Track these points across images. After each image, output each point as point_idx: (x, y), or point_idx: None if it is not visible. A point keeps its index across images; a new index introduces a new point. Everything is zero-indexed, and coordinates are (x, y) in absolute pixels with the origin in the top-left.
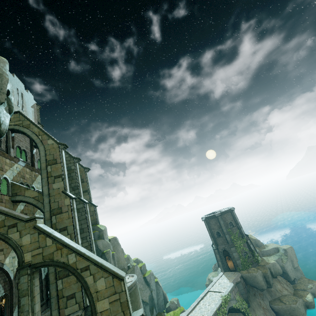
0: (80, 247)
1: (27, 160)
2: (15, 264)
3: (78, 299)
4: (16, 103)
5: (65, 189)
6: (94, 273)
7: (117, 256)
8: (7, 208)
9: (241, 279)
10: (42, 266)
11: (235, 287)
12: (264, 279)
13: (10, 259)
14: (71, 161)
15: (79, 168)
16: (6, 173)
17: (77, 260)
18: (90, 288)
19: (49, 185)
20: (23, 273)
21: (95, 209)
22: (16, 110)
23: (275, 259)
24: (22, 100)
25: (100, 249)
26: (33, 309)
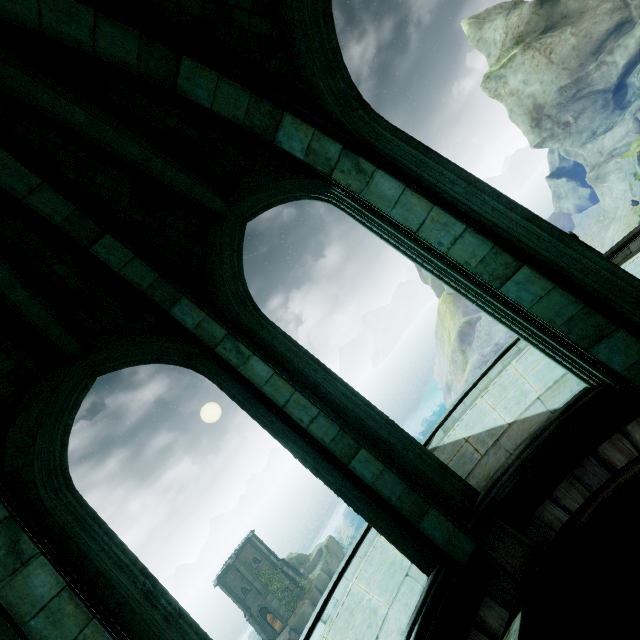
0: None
1: None
2: None
3: None
4: None
5: None
6: None
7: None
8: None
9: (292, 633)
10: None
11: None
12: (314, 607)
13: None
14: None
15: None
16: None
17: None
18: None
19: None
20: None
21: None
22: None
23: (321, 567)
24: None
25: None
26: None
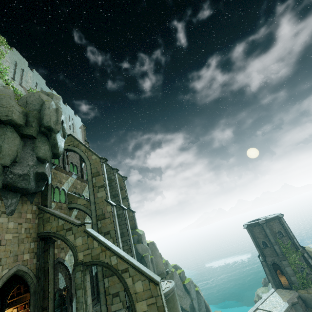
0: (120, 250)
1: (78, 173)
2: (72, 261)
3: (122, 298)
4: (69, 127)
5: (107, 197)
6: (132, 275)
7: (155, 260)
8: (65, 214)
9: (299, 299)
10: (91, 265)
11: (291, 308)
12: None
13: (69, 256)
14: (111, 172)
15: (118, 177)
16: (64, 185)
17: (118, 262)
18: (130, 288)
19: (94, 194)
20: (78, 269)
21: (133, 214)
22: (69, 133)
23: None
24: (73, 124)
25: (140, 252)
26: (86, 301)
